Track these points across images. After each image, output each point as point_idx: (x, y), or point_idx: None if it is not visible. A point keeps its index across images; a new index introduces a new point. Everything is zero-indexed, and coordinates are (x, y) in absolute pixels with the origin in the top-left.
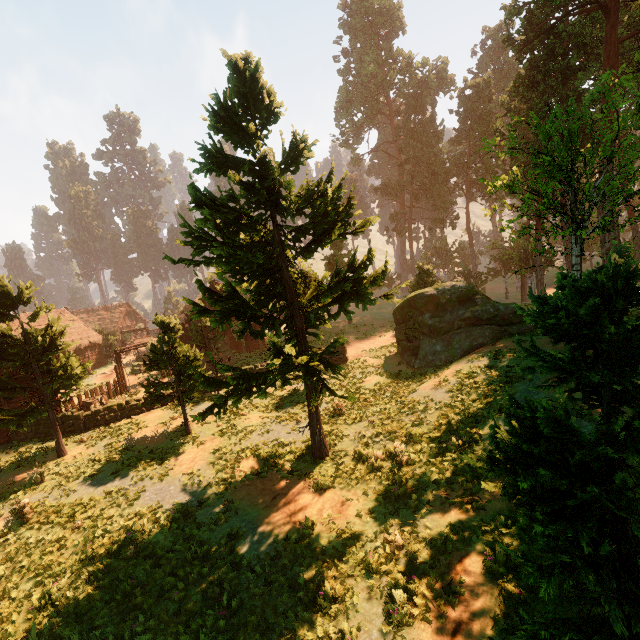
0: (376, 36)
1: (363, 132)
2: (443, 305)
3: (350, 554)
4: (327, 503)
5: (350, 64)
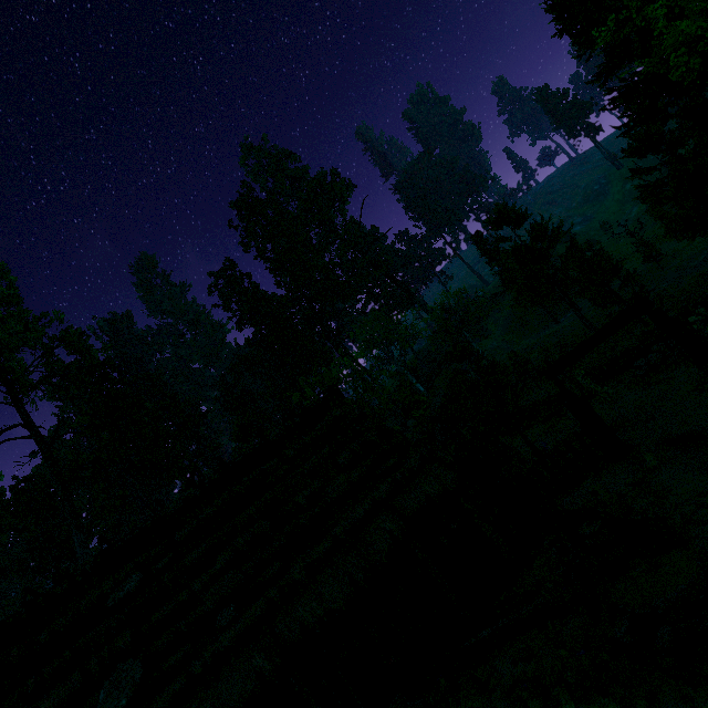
0: (20, 299)
1: None
2: None
3: None
4: None
5: None
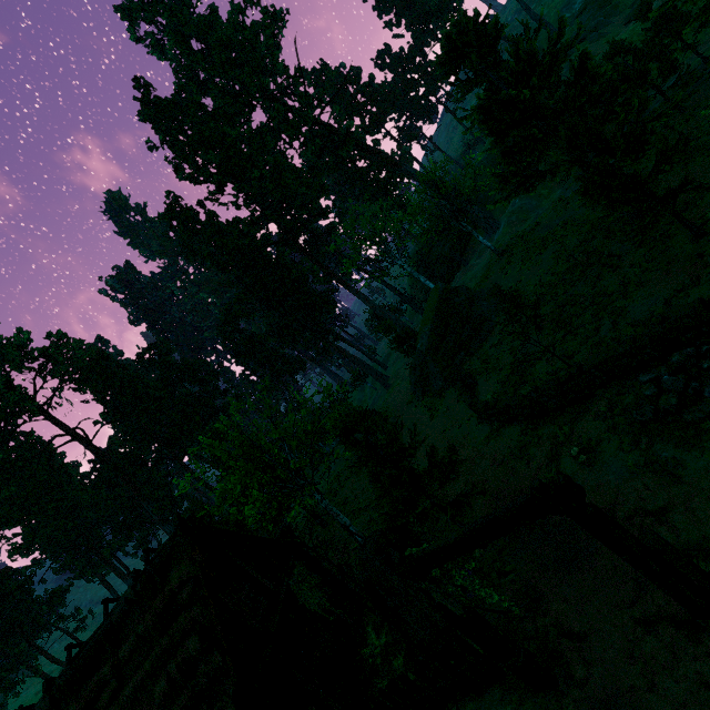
0: None
1: None
2: (453, 290)
3: (696, 150)
4: (676, 179)
5: None
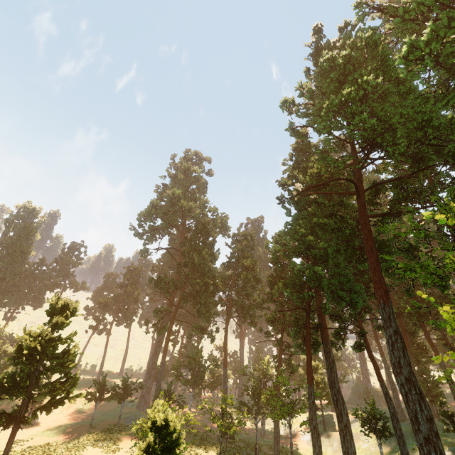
0: (188, 182)
1: (158, 234)
2: None
3: None
4: None
5: (166, 192)
